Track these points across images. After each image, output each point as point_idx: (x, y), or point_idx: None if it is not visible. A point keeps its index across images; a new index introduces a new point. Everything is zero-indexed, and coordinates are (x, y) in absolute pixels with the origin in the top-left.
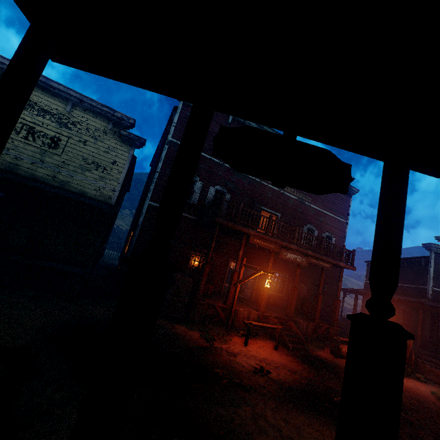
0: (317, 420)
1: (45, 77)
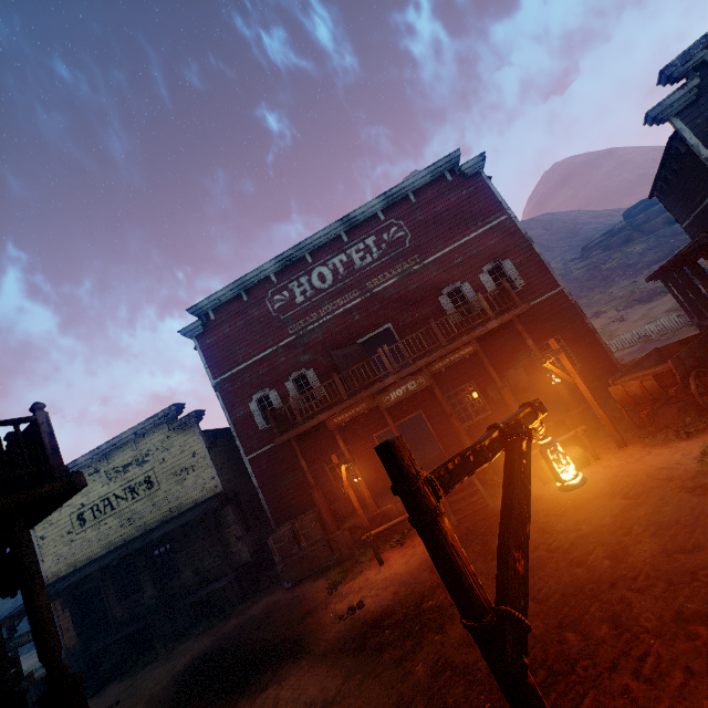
0: (341, 667)
1: (104, 444)
